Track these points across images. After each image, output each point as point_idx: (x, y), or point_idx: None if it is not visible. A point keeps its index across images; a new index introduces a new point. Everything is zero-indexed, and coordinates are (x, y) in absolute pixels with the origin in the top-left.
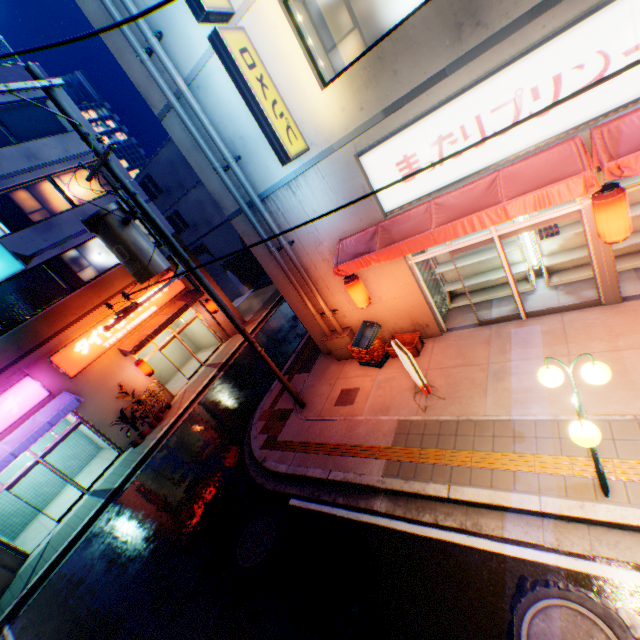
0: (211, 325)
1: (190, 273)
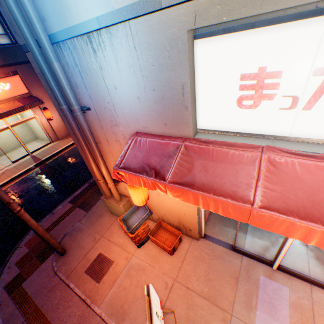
0: (45, 127)
1: (36, 82)
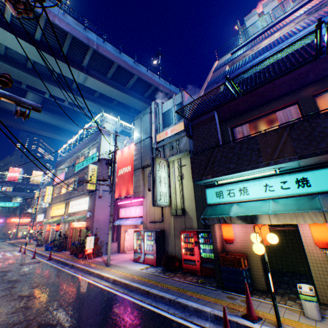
0: None
1: None
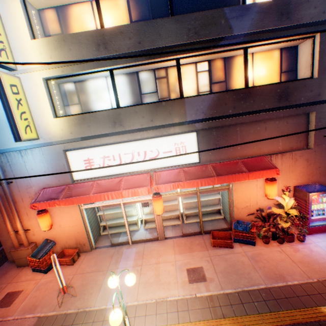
0: None
1: None
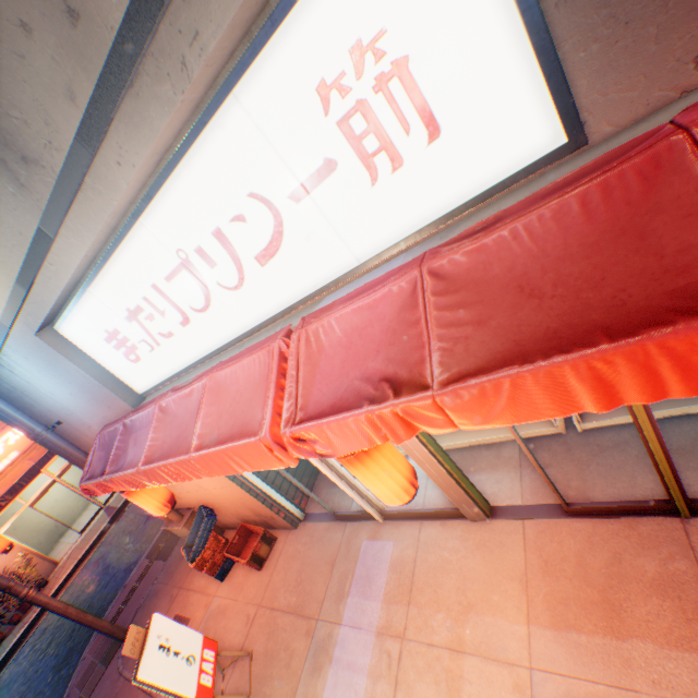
0: None
1: None
